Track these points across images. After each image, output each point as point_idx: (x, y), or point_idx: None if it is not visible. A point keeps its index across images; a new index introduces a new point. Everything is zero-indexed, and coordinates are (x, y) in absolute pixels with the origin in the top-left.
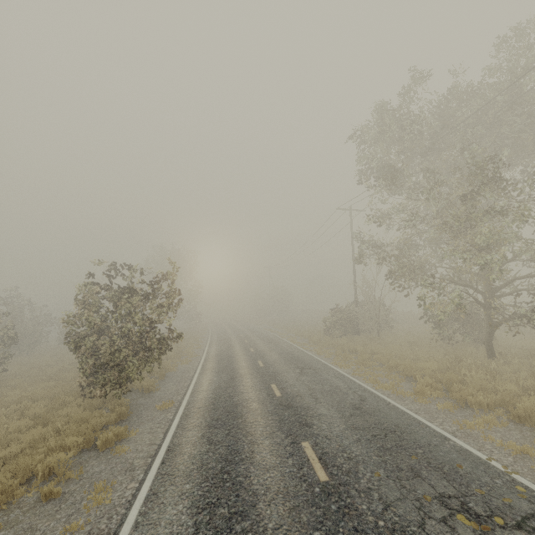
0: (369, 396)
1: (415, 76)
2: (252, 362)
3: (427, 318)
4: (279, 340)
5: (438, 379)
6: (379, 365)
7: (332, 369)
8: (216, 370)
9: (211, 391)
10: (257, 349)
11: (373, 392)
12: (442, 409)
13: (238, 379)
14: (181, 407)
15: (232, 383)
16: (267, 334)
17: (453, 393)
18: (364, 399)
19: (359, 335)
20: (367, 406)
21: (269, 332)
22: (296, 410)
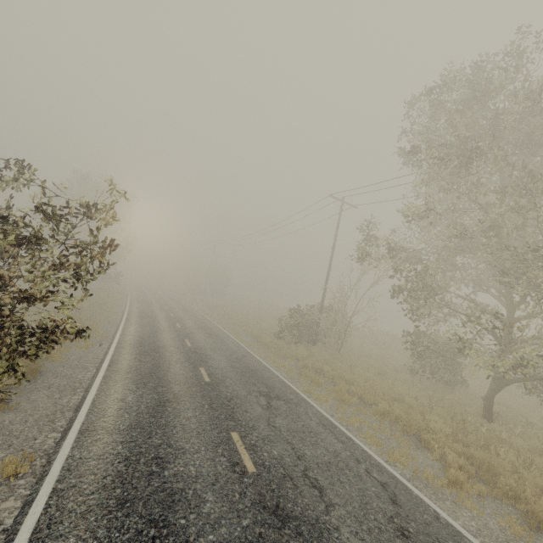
0: (396, 488)
1: (537, 36)
2: (192, 369)
3: (410, 350)
4: (221, 333)
5: (456, 452)
6: (360, 403)
7: (309, 405)
8: (133, 376)
9: (120, 435)
10: (196, 342)
11: (394, 475)
12: (516, 537)
13: (172, 409)
14: (46, 484)
15: (162, 416)
16: (204, 320)
17: (521, 504)
18: (397, 500)
19: (314, 345)
20: (413, 525)
21: (206, 316)
22: (300, 535)
